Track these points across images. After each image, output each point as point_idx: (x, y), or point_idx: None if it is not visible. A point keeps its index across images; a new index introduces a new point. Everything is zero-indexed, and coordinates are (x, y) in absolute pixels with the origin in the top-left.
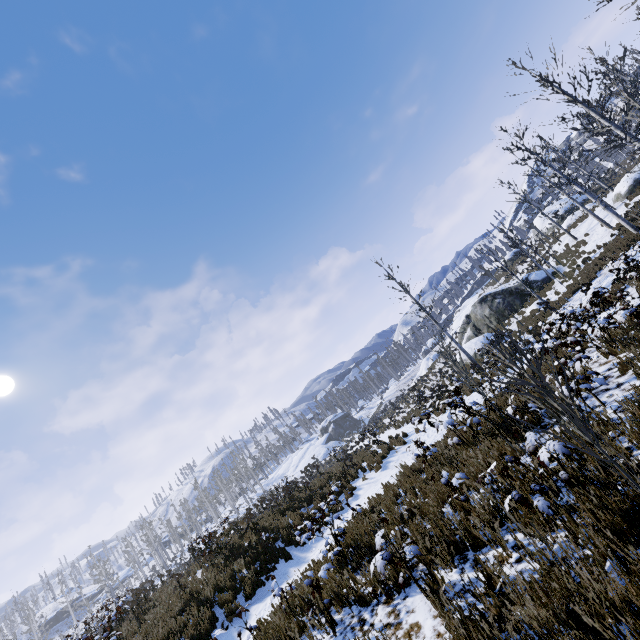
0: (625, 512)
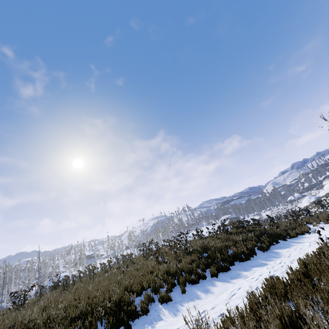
0: None
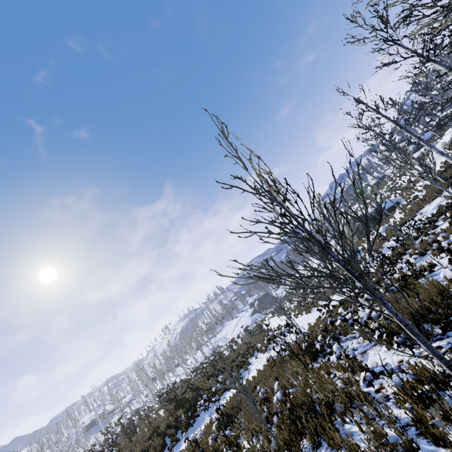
0: (291, 433)
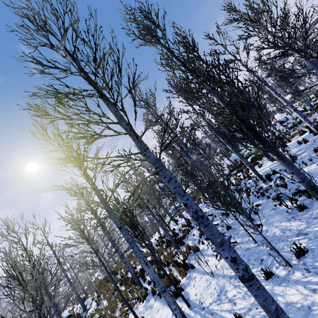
0: None
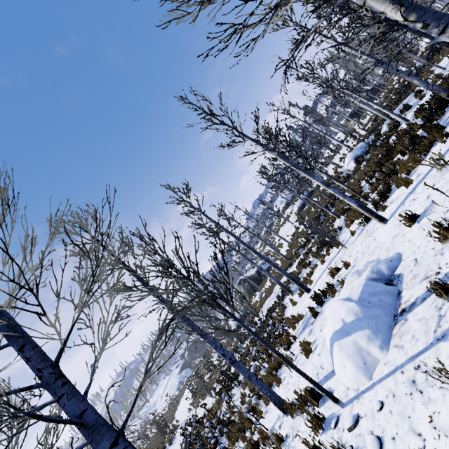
0: None
